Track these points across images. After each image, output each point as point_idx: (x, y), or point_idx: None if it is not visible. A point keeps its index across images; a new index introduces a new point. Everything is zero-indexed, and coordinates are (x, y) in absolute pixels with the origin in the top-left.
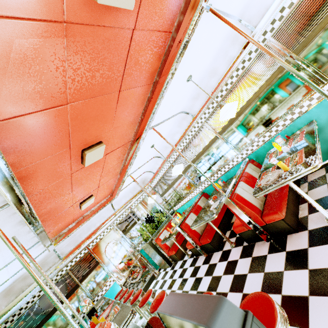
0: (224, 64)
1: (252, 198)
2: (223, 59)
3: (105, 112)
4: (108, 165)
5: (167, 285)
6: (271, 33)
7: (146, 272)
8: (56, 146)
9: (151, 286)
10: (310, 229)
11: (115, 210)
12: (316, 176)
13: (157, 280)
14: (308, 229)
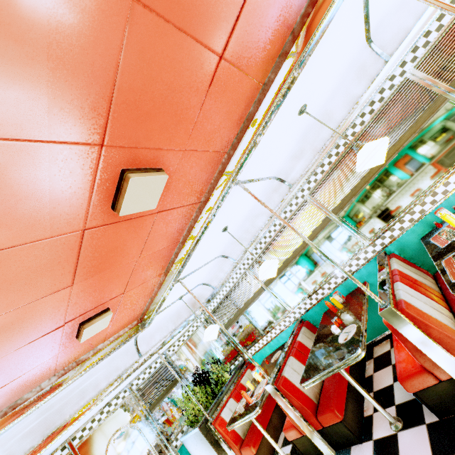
0: (343, 106)
1: (433, 311)
2: (343, 99)
3: (187, 93)
4: (153, 243)
5: None
6: (412, 63)
7: None
8: (74, 118)
9: None
10: None
11: (141, 354)
12: None
13: None
14: None
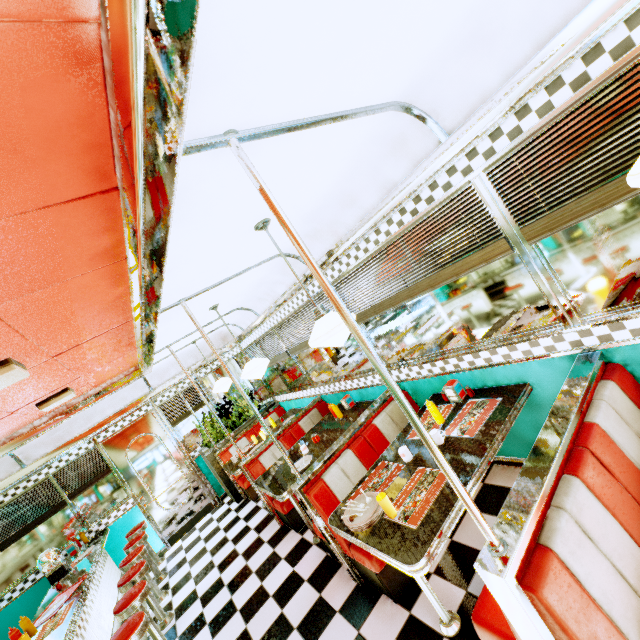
0: (373, 189)
1: None
2: (371, 180)
3: None
4: (82, 358)
5: (215, 542)
6: (486, 159)
7: (199, 497)
8: None
9: (200, 524)
10: (413, 613)
11: (151, 388)
12: (502, 480)
13: (212, 517)
14: (411, 610)
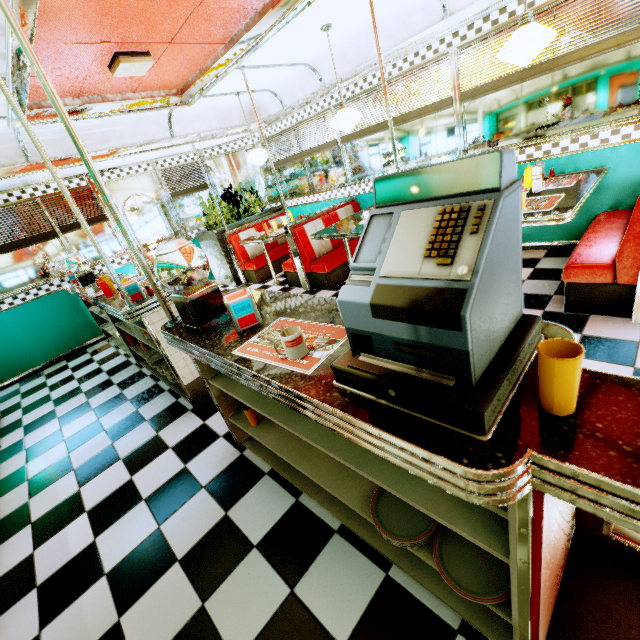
0: None
1: None
2: None
3: None
4: None
5: None
6: None
7: None
8: None
9: None
10: None
11: (173, 134)
12: (529, 256)
13: None
14: None
